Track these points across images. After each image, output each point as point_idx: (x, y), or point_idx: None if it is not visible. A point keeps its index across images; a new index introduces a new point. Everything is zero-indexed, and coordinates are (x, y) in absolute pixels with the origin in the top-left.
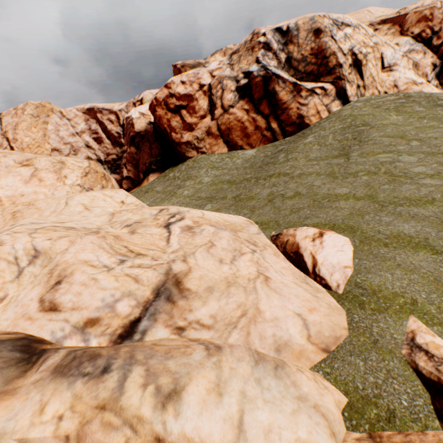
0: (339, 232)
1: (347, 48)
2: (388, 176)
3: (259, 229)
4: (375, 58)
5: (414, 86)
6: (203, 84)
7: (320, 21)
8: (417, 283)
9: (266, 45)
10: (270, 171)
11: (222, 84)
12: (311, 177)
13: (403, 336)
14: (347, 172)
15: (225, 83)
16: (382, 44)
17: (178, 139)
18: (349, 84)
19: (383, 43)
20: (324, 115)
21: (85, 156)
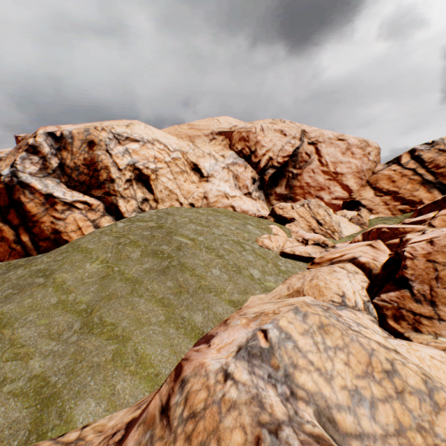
0: None
1: (126, 163)
2: None
3: None
4: (173, 172)
5: (224, 199)
6: None
7: (96, 134)
8: None
9: (32, 147)
10: None
11: None
12: None
13: None
14: None
15: None
16: (204, 155)
17: None
18: (124, 200)
19: (206, 154)
20: (88, 232)
21: None
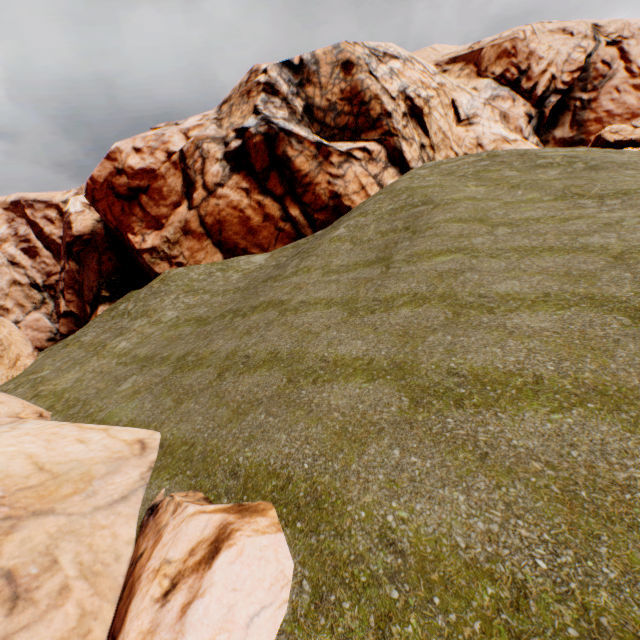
0: (285, 518)
1: (397, 88)
2: (448, 305)
3: (149, 472)
4: (443, 105)
5: (505, 144)
6: (173, 151)
7: (350, 50)
8: None
9: (268, 86)
10: (262, 296)
11: (202, 149)
12: (314, 311)
13: None
14: (378, 296)
15: (207, 147)
16: (453, 88)
17: (137, 244)
18: (406, 143)
19: (455, 88)
20: (374, 192)
21: (9, 280)
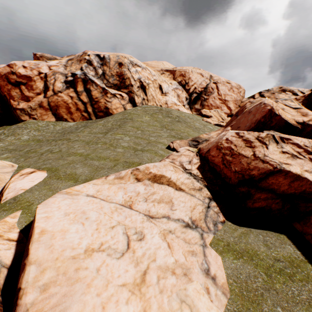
0: (48, 172)
1: (137, 77)
2: (109, 145)
3: (14, 170)
4: (154, 87)
5: (175, 105)
6: (42, 72)
7: (123, 59)
8: (46, 195)
9: (89, 61)
10: (65, 136)
11: (55, 76)
12: (78, 142)
13: (0, 220)
14: (97, 141)
15: (58, 76)
16: (163, 81)
17: (15, 105)
18: (137, 96)
19: (164, 81)
20: (122, 110)
21: None
